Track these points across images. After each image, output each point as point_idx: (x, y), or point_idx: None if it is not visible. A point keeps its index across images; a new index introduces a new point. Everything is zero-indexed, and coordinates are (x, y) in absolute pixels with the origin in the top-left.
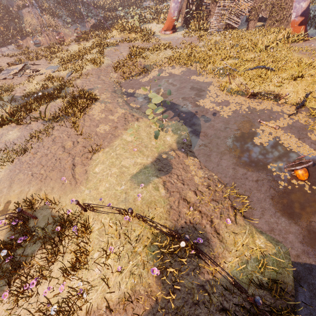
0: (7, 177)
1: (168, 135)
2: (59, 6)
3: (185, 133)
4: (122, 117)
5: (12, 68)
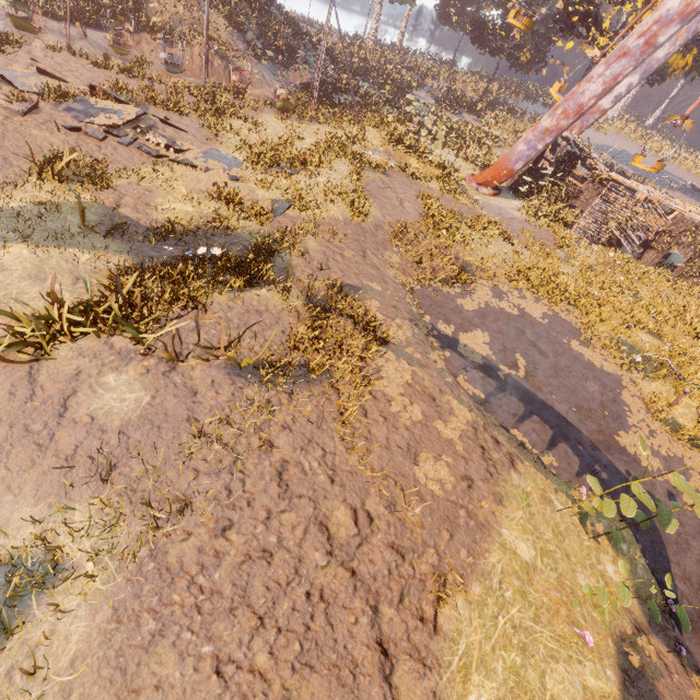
0: (101, 663)
1: (604, 553)
2: (247, 6)
3: (642, 557)
4: (472, 440)
5: (101, 106)
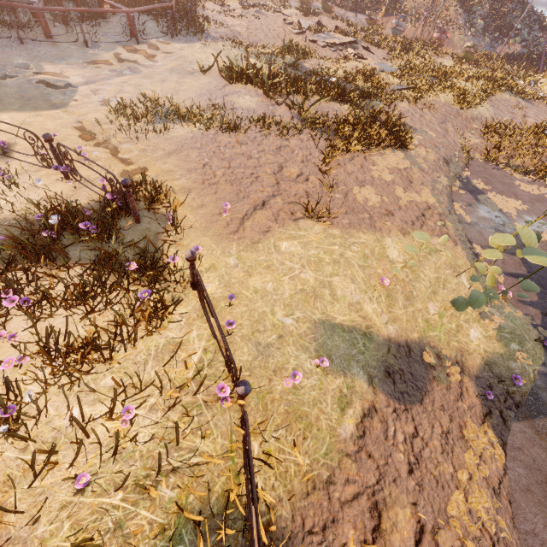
0: (180, 141)
1: (481, 327)
2: None
3: (530, 366)
4: (418, 208)
5: (334, 36)
